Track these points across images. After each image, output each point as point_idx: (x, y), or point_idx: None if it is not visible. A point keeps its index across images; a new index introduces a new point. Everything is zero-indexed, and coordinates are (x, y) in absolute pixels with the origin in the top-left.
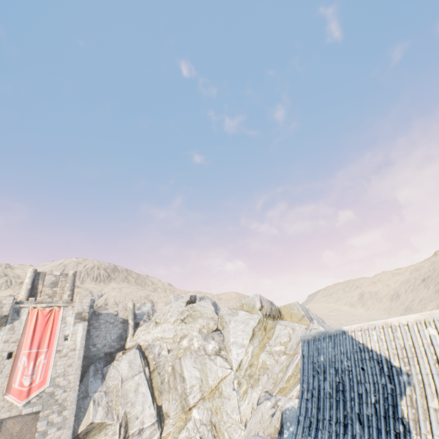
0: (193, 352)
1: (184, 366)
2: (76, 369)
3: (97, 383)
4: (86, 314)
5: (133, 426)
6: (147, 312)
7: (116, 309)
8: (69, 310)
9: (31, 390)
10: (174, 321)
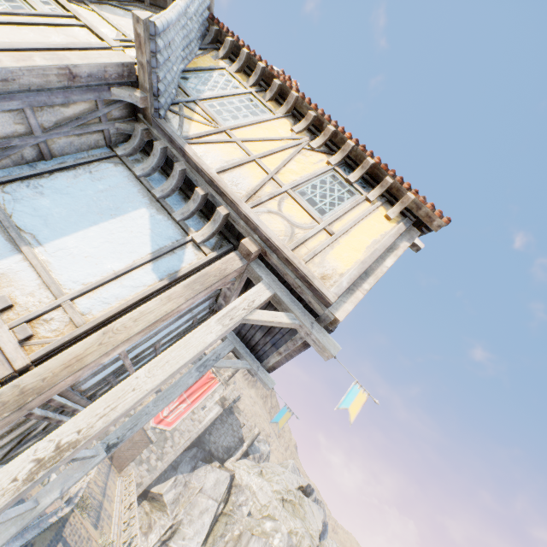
0: (268, 545)
1: (250, 546)
2: (189, 438)
3: (187, 467)
4: (227, 403)
5: (176, 540)
6: (262, 452)
7: (245, 421)
8: (222, 388)
9: (162, 421)
10: (276, 490)
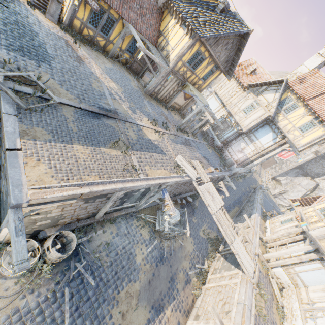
0: None
1: None
2: (294, 165)
3: (292, 175)
4: (319, 154)
5: (285, 195)
6: None
7: None
8: (316, 146)
9: (281, 156)
10: None
